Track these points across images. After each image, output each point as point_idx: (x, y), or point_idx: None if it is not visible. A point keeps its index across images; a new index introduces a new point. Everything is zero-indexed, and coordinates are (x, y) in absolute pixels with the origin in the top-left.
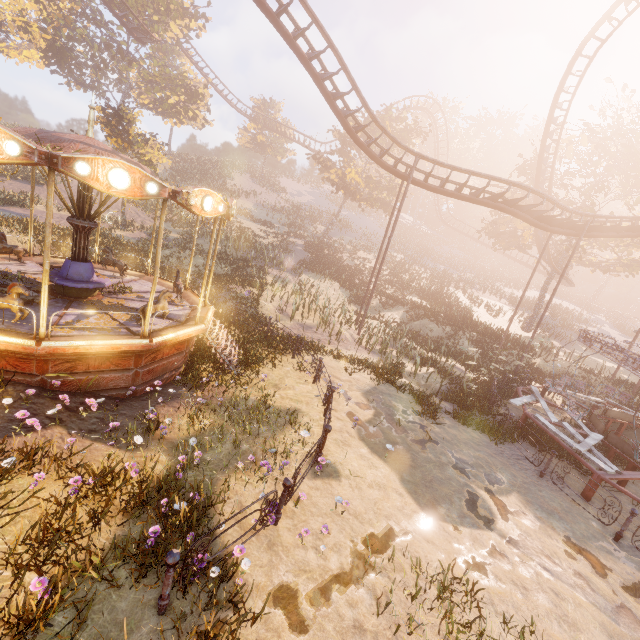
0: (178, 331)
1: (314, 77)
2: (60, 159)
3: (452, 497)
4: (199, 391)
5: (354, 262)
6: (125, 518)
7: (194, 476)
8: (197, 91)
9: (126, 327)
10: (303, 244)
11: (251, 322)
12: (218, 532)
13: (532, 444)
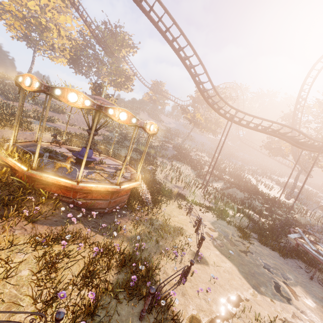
0: (130, 183)
1: (191, 75)
2: (104, 107)
3: (266, 283)
4: (134, 214)
5: (196, 157)
6: (116, 270)
7: (141, 254)
8: (130, 77)
9: (107, 180)
10: (172, 147)
11: (152, 182)
12: (158, 284)
13: (302, 261)
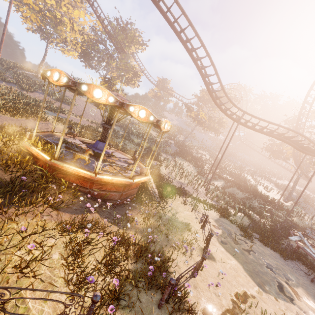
0: (141, 178)
1: (202, 75)
2: (125, 104)
3: (270, 282)
4: (143, 207)
5: (198, 155)
6: (133, 260)
7: (154, 246)
8: (137, 73)
9: (120, 173)
10: (174, 143)
11: (157, 177)
12: (171, 275)
13: (302, 263)
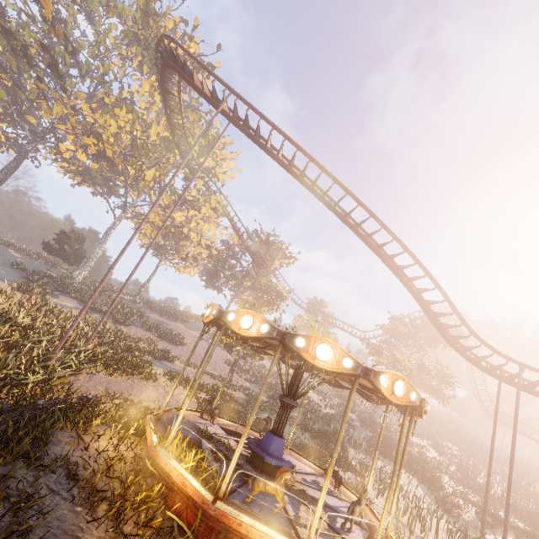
0: None
1: (420, 302)
2: (372, 372)
3: None
4: None
5: (412, 448)
6: None
7: None
8: (282, 294)
9: (336, 532)
10: (357, 419)
11: None
12: None
13: None
